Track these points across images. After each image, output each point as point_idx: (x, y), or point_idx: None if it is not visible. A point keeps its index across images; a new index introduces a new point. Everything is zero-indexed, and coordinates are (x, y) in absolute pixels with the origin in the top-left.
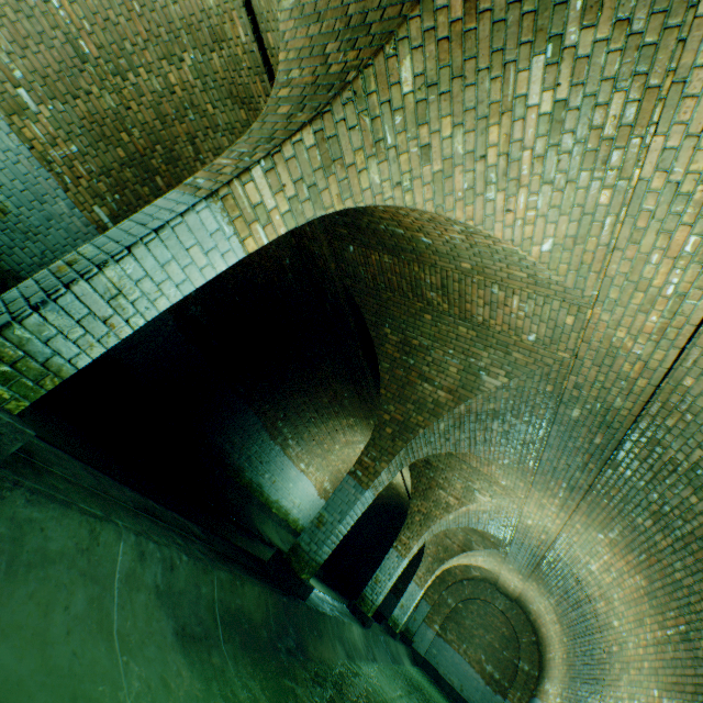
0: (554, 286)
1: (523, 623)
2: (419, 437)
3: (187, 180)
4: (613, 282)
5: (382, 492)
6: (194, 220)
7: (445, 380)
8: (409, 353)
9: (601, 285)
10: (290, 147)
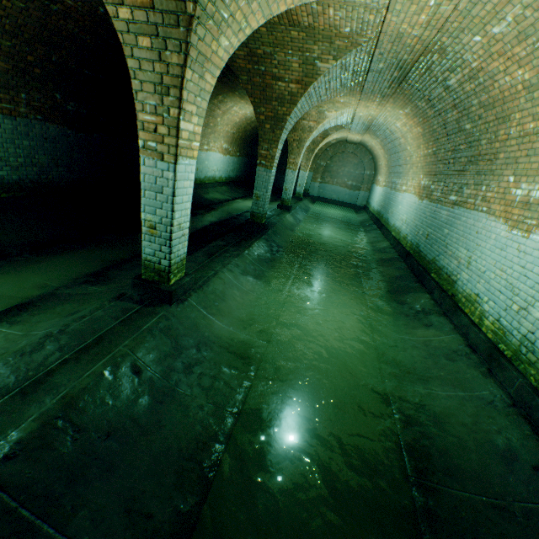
0: (358, 3)
1: (364, 153)
2: (288, 122)
3: (139, 144)
4: (397, 2)
5: None
6: (179, 176)
7: (292, 76)
8: (258, 63)
9: (390, 4)
10: (185, 92)
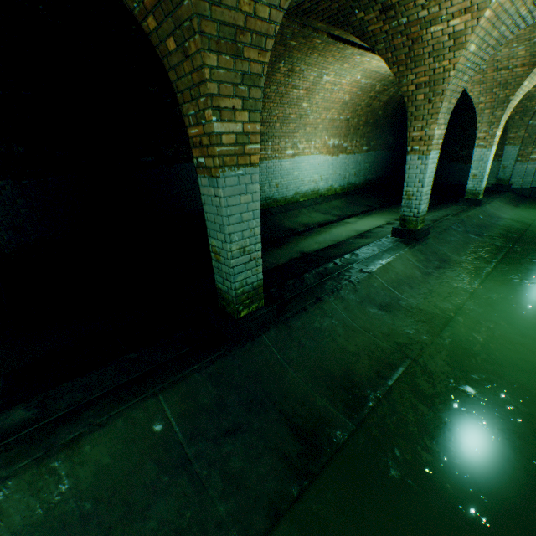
0: None
1: None
2: None
3: None
4: None
5: (398, 95)
6: None
7: None
8: None
9: None
10: None
